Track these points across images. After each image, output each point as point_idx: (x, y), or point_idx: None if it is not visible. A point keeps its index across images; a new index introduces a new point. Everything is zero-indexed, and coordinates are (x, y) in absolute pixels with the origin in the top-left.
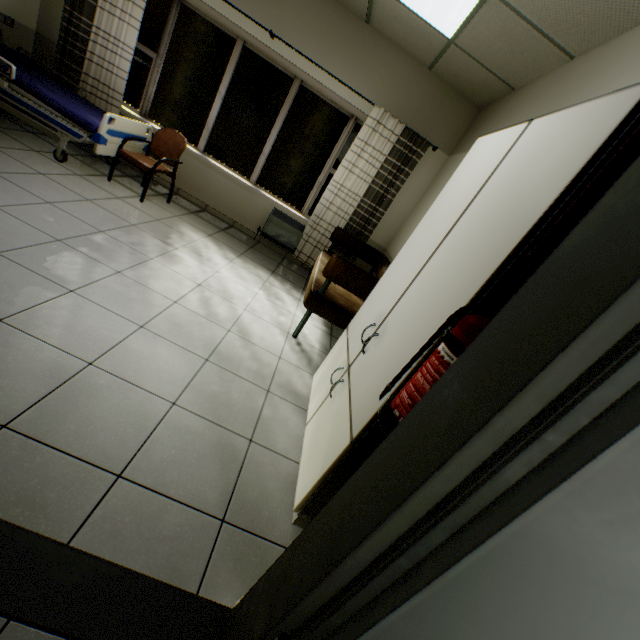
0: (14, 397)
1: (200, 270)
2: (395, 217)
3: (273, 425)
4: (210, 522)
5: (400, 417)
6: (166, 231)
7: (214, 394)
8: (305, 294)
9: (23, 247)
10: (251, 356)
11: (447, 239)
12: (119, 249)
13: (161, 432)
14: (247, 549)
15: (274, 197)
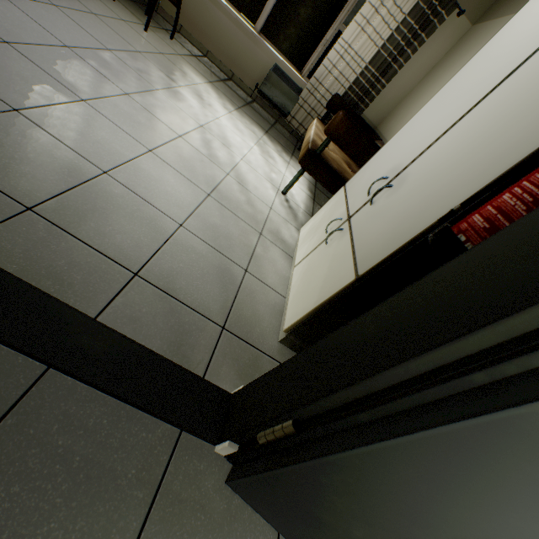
0: (36, 185)
1: (202, 113)
2: (395, 93)
3: (264, 262)
4: (213, 327)
5: (466, 242)
6: (170, 67)
7: (215, 225)
8: (301, 153)
9: (32, 44)
10: (247, 201)
11: (511, 78)
12: (126, 72)
13: (170, 246)
14: (242, 353)
15: (276, 52)
